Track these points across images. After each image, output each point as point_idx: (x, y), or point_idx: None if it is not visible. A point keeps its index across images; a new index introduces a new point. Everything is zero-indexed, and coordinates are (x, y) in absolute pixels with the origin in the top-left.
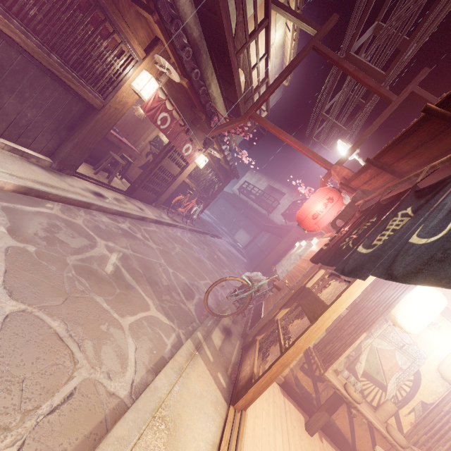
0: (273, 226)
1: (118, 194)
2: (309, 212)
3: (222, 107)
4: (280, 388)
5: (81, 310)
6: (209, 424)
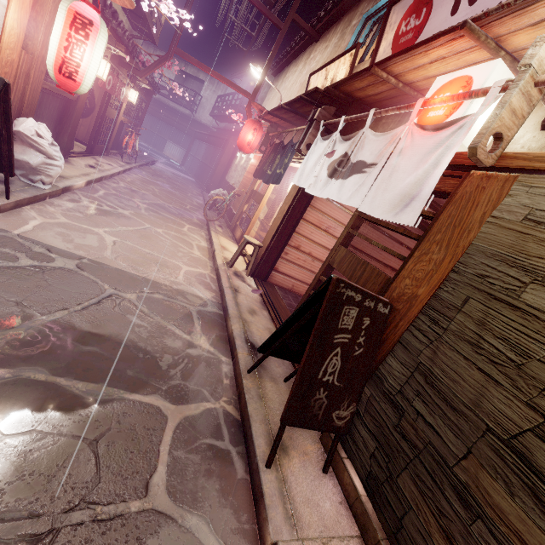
0: (207, 134)
1: (88, 157)
2: (245, 141)
3: (121, 14)
4: None
5: (172, 229)
6: (235, 248)
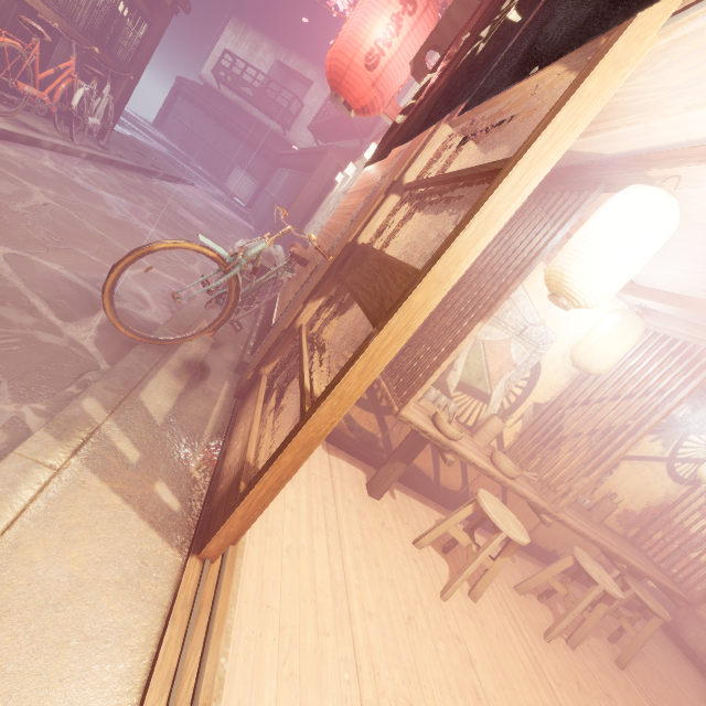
0: (294, 153)
1: None
2: (358, 47)
3: None
4: (322, 442)
5: None
6: (102, 665)
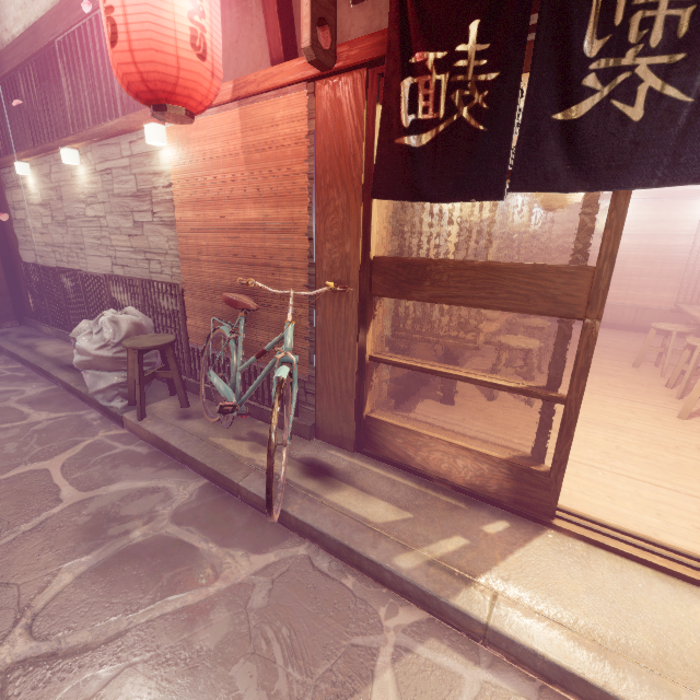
0: None
1: None
2: (174, 34)
3: None
4: (396, 411)
5: None
6: (638, 583)
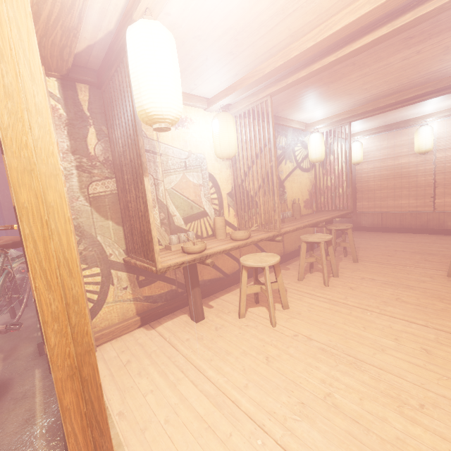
0: None
1: None
2: None
3: None
4: (145, 327)
5: None
6: None
